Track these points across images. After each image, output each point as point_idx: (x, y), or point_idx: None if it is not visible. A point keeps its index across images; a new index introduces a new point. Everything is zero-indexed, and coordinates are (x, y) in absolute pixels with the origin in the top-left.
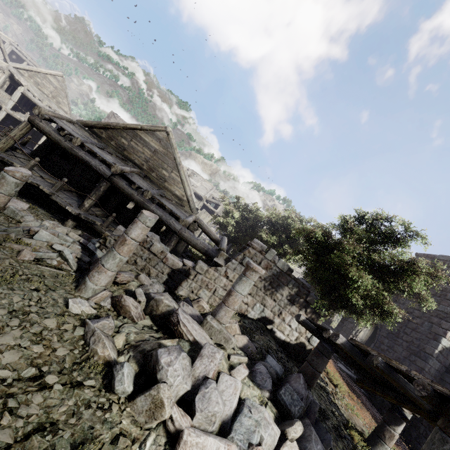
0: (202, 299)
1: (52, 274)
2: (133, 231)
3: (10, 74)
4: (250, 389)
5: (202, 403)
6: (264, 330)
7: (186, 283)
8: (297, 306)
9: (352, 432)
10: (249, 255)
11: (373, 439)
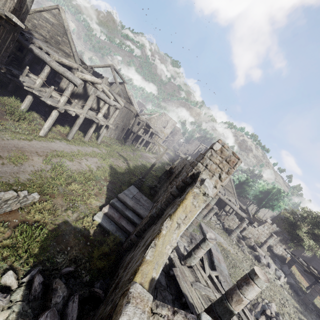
0: (252, 238)
1: (222, 231)
2: (243, 225)
3: (146, 123)
4: (275, 266)
5: (270, 267)
6: (270, 250)
7: (244, 231)
8: (282, 243)
9: (301, 284)
10: (266, 225)
11: (307, 288)
